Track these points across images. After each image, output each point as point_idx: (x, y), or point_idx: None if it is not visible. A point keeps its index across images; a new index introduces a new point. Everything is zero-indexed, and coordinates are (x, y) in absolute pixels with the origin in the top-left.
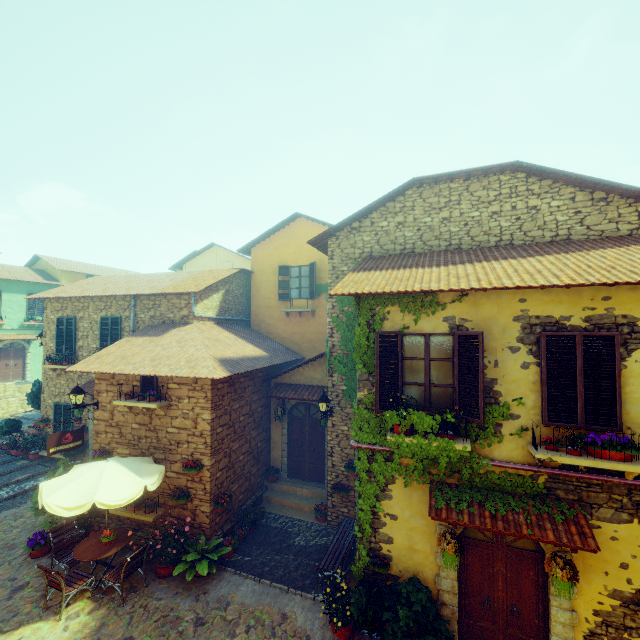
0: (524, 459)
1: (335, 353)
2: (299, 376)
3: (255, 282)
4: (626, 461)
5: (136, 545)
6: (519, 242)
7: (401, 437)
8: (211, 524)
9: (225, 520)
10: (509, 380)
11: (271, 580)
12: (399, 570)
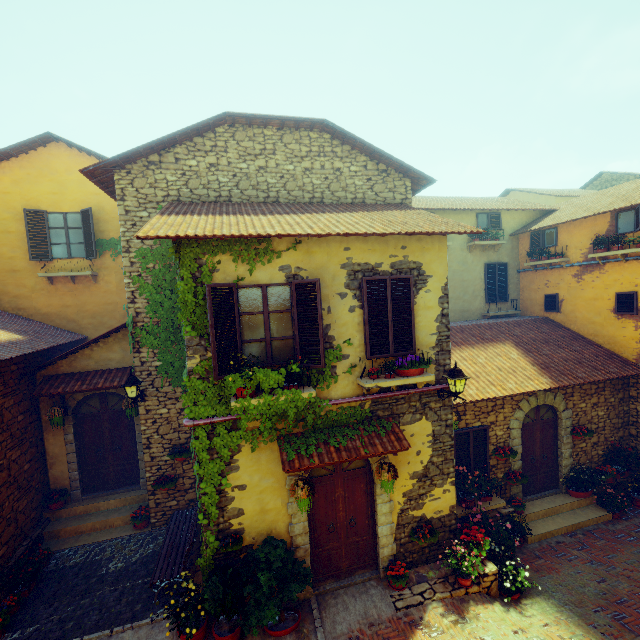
0: (354, 392)
1: (141, 323)
2: (85, 360)
3: None
4: (420, 374)
5: None
6: (328, 201)
7: (247, 400)
8: None
9: None
10: (340, 324)
11: (81, 635)
12: (252, 538)
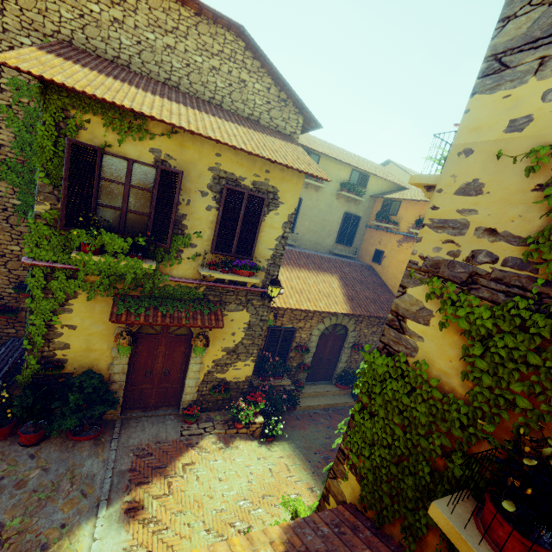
0: (194, 276)
1: (3, 156)
2: None
3: None
4: (250, 276)
5: None
6: (227, 107)
7: (89, 255)
8: None
9: None
10: (195, 217)
11: None
12: (74, 368)
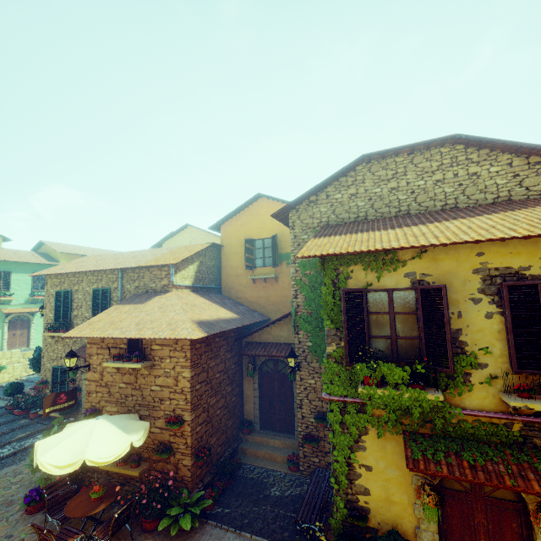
0: (496, 407)
1: (300, 312)
2: (267, 335)
3: (225, 254)
4: None
5: (123, 499)
6: (463, 205)
7: (373, 389)
8: (192, 477)
9: (205, 472)
10: (474, 330)
11: (251, 533)
12: (377, 522)
